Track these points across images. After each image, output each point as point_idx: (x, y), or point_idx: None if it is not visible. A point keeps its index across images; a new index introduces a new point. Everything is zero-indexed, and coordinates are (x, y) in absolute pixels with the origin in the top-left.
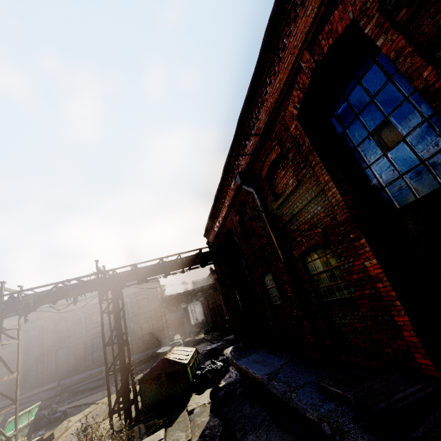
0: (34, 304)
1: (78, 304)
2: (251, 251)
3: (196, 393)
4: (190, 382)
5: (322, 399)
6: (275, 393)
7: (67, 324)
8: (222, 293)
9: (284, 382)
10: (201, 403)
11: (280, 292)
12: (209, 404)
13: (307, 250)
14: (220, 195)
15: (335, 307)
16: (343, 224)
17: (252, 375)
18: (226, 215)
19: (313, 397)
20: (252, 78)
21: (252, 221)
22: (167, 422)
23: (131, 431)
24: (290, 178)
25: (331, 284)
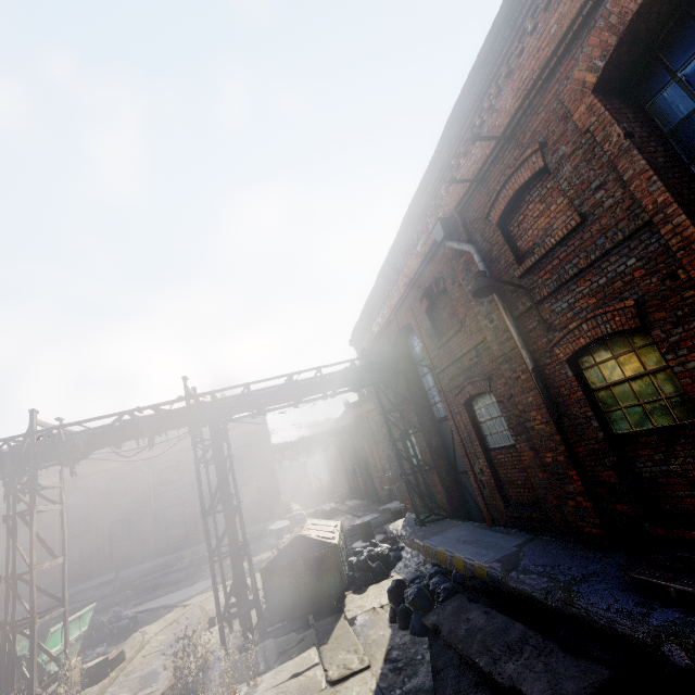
0: (86, 447)
1: (141, 455)
2: (452, 360)
3: (352, 592)
4: (345, 574)
5: (639, 602)
6: (527, 592)
7: (126, 485)
8: (390, 433)
9: (540, 574)
10: (368, 607)
11: (511, 425)
12: (383, 609)
13: (588, 345)
14: (391, 268)
15: (647, 444)
16: (694, 286)
17: (465, 562)
18: (399, 302)
19: (618, 598)
20: (494, 26)
21: (478, 298)
22: (316, 637)
23: (256, 650)
24: (557, 216)
25: (639, 404)
